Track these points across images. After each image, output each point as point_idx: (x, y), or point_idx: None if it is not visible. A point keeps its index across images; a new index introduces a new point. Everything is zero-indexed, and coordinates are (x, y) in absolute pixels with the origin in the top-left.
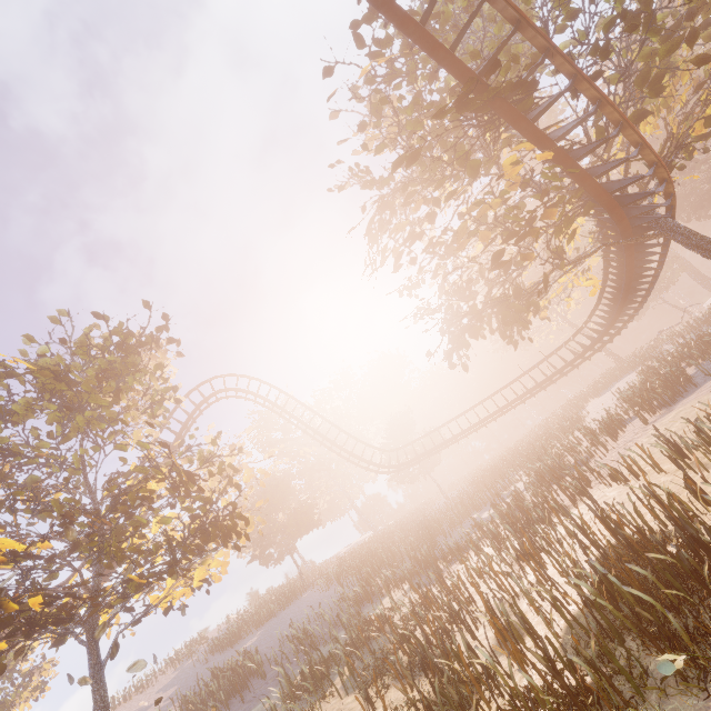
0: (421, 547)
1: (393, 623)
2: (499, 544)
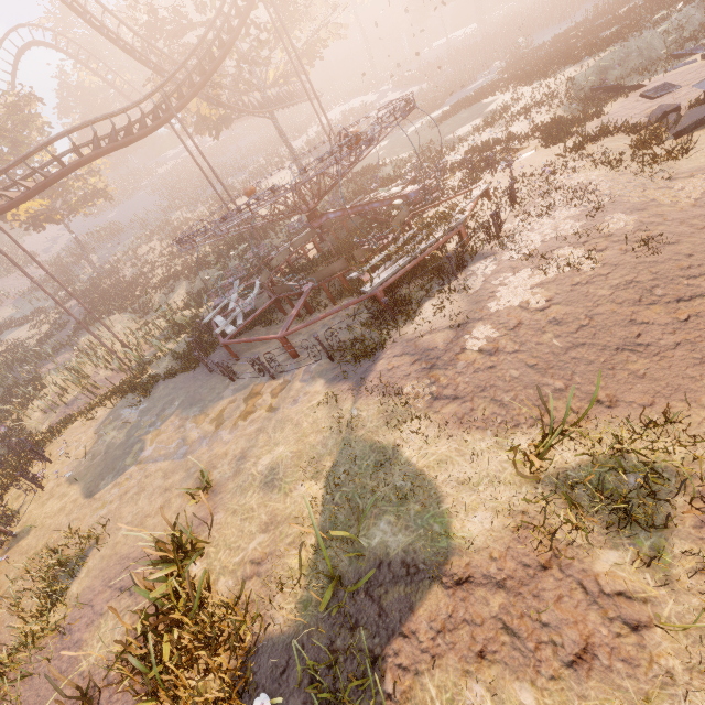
0: (197, 193)
1: (171, 226)
2: (213, 206)
